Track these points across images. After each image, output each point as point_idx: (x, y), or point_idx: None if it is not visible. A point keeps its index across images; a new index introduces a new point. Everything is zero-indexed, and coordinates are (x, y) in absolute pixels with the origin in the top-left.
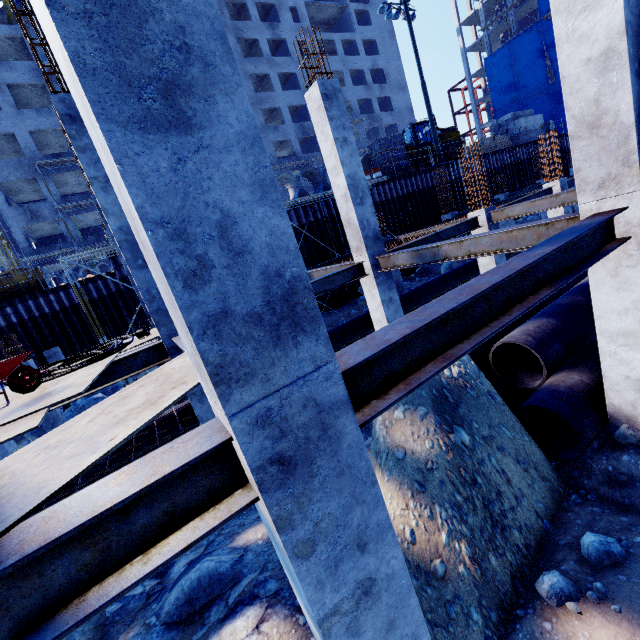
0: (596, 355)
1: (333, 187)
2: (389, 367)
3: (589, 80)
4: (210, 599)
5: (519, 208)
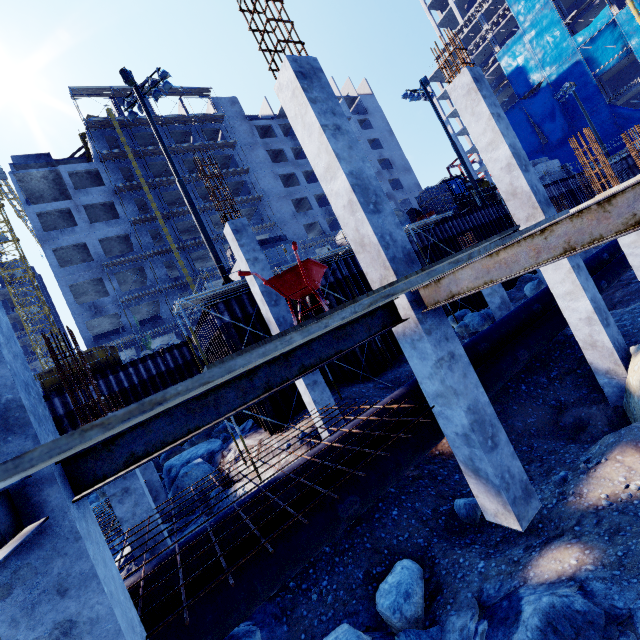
0: None
1: (487, 164)
2: None
3: None
4: None
5: None
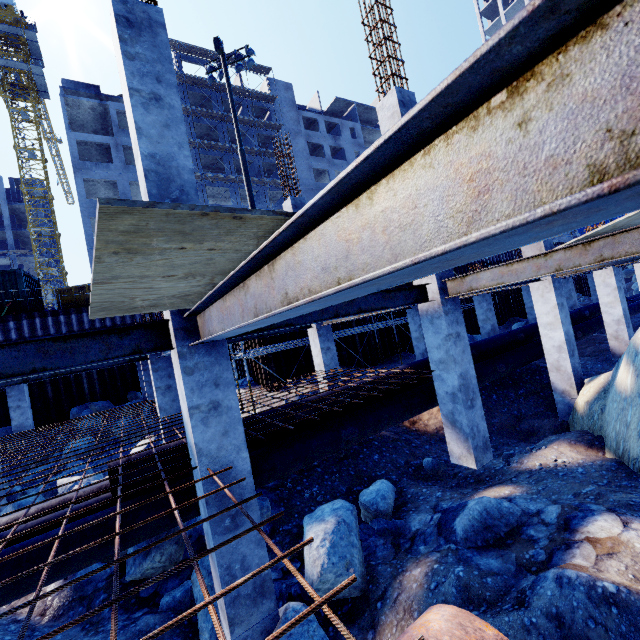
0: None
1: None
2: None
3: None
4: (511, 528)
5: None
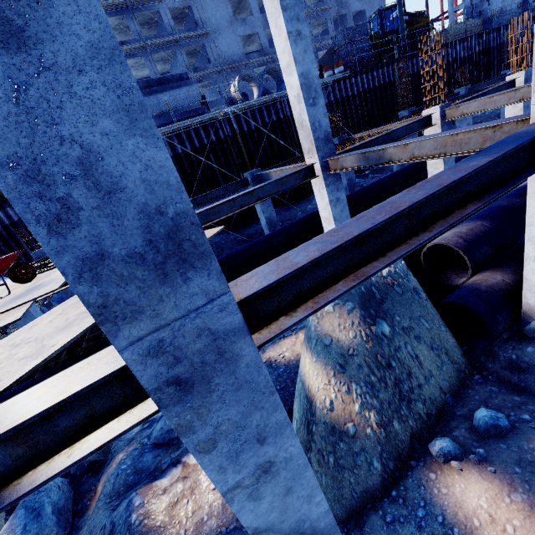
0: (523, 256)
1: (287, 87)
2: (299, 286)
3: None
4: None
5: (475, 104)
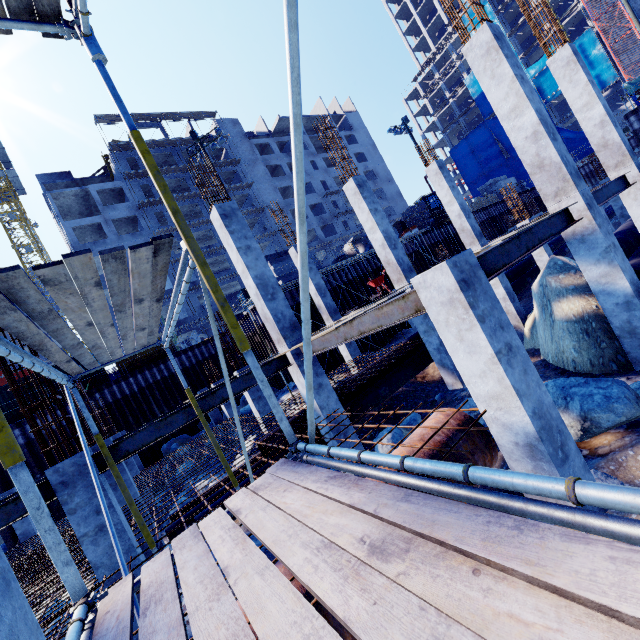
0: (639, 254)
1: (448, 213)
2: None
3: (597, 131)
4: None
5: None
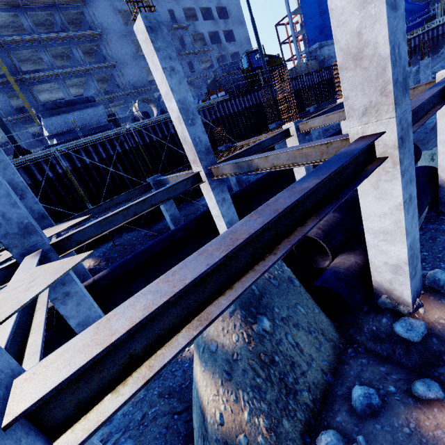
0: None
1: (169, 110)
2: (128, 351)
3: (352, 12)
4: None
5: (318, 121)
